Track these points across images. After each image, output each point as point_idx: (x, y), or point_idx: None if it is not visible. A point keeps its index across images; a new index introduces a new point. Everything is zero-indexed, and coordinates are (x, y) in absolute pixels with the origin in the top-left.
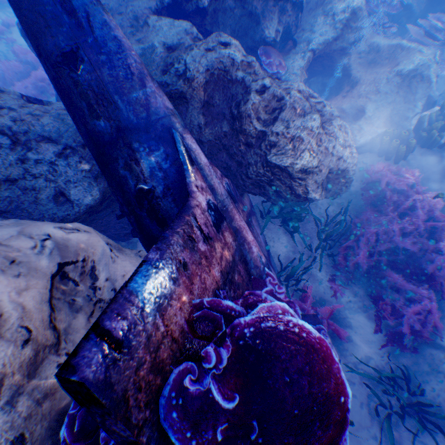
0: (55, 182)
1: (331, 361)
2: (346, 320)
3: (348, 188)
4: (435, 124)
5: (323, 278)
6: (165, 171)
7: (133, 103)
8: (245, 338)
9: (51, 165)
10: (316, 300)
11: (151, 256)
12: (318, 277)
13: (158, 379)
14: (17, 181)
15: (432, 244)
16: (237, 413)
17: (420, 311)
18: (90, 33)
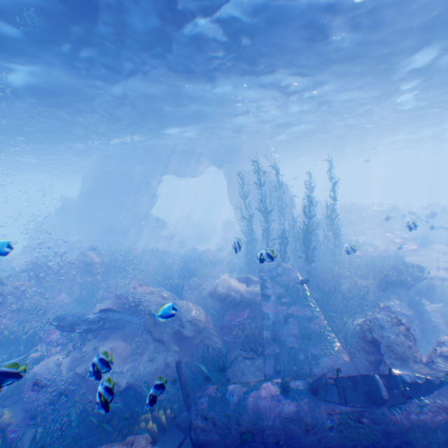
0: None
1: None
2: None
3: None
4: None
5: None
6: None
7: None
8: None
9: None
10: None
11: None
12: None
13: None
14: None
15: None
16: None
17: None
18: None
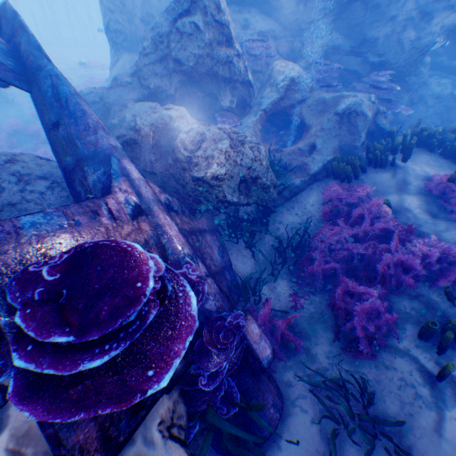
0: (42, 205)
1: (144, 264)
2: (305, 332)
3: (269, 193)
4: (377, 146)
5: (286, 293)
6: (103, 183)
7: (87, 143)
8: (83, 247)
9: (41, 193)
10: (276, 313)
11: (49, 210)
12: (281, 292)
13: (17, 268)
14: (16, 205)
15: (383, 246)
16: (54, 283)
17: (372, 312)
18: (68, 109)
